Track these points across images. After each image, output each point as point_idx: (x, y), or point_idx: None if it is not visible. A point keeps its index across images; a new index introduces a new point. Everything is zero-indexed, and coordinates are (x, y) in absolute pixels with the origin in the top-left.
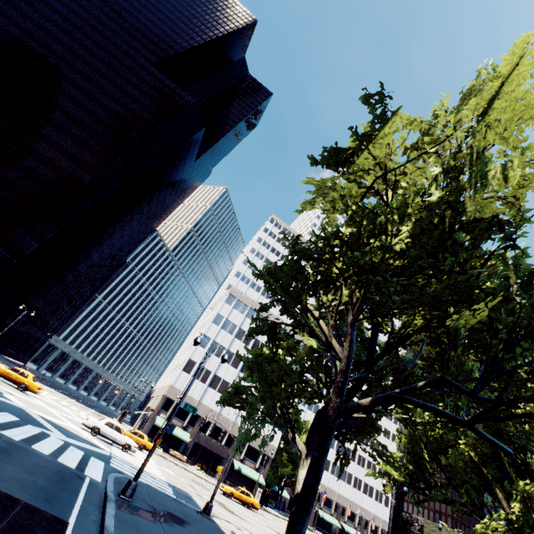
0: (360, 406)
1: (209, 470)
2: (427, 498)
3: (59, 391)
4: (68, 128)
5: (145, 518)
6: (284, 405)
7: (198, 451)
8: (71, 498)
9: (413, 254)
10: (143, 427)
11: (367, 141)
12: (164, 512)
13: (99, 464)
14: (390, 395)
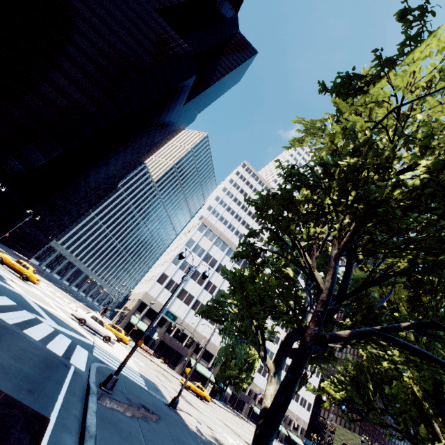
0: (338, 337)
1: (170, 363)
2: (364, 419)
3: (55, 285)
4: (77, 60)
5: (124, 414)
6: (260, 325)
7: (163, 348)
8: (55, 389)
9: (427, 191)
10: (121, 323)
11: (389, 67)
12: (139, 406)
13: (84, 353)
14: (371, 330)
